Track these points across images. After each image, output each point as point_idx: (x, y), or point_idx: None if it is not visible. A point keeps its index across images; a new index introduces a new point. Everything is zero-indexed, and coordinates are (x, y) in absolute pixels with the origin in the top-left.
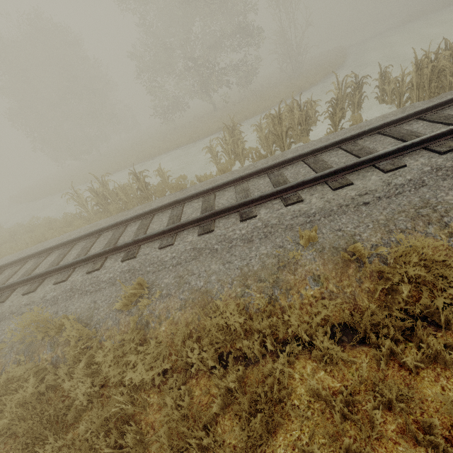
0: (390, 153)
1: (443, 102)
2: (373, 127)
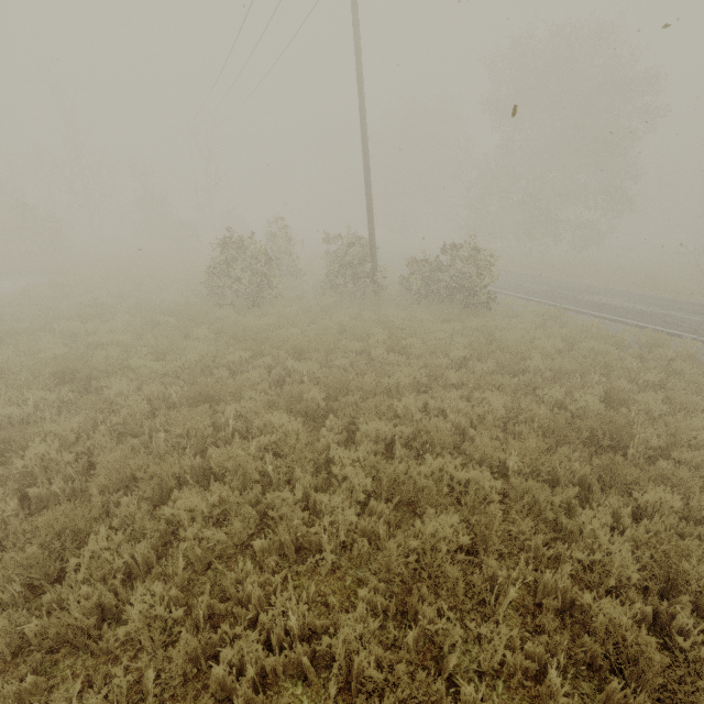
0: None
1: None
2: None
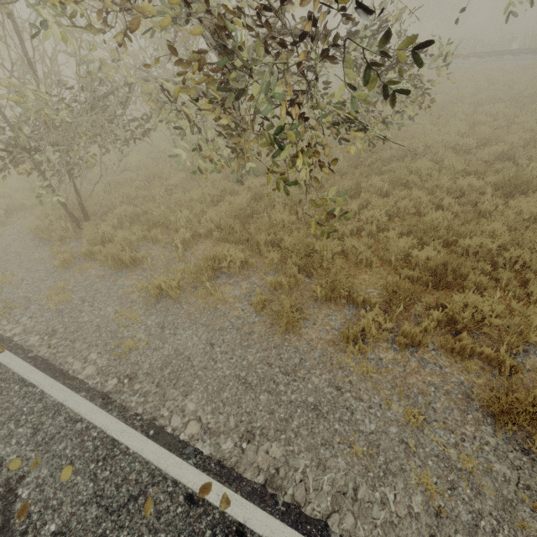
0: (485, 55)
1: (518, 49)
2: (490, 51)
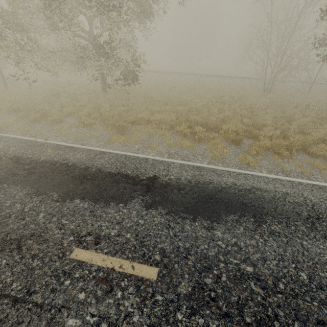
0: None
1: None
2: None
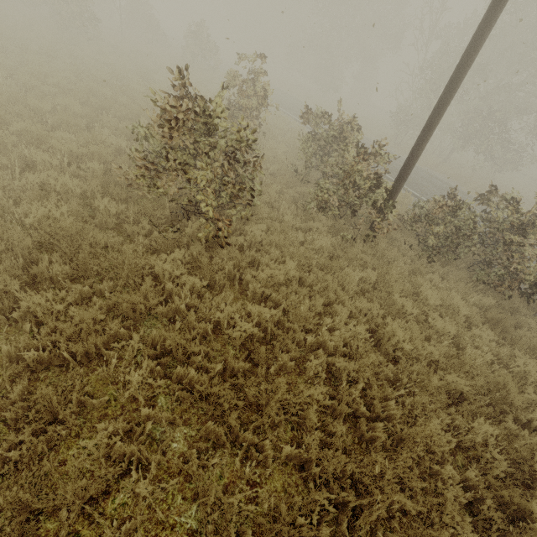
0: None
1: None
2: None
